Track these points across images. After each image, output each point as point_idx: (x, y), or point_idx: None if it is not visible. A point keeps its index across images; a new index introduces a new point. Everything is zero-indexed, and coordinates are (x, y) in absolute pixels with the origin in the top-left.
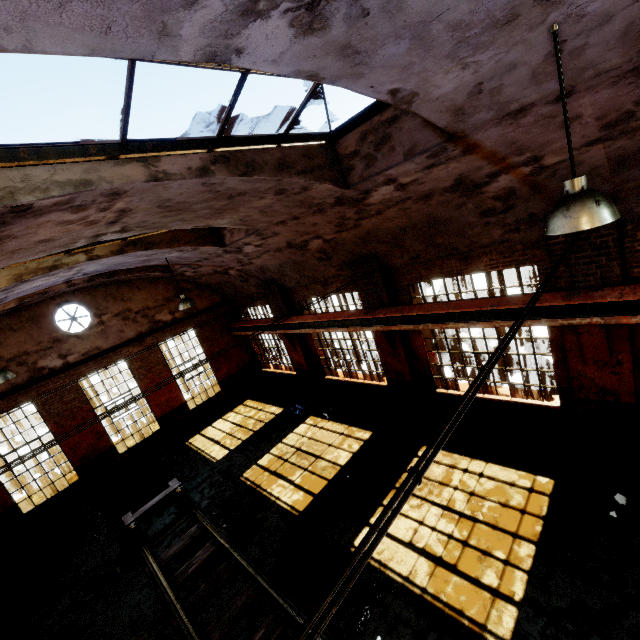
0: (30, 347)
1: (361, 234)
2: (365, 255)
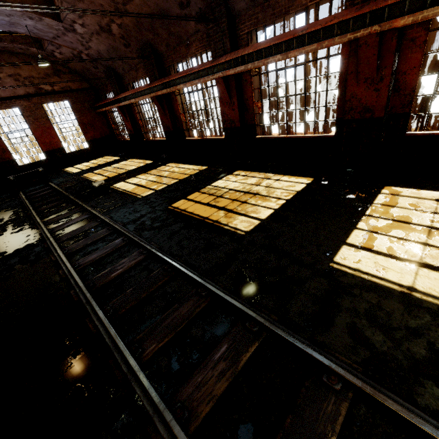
0: None
1: (134, 21)
2: (145, 42)
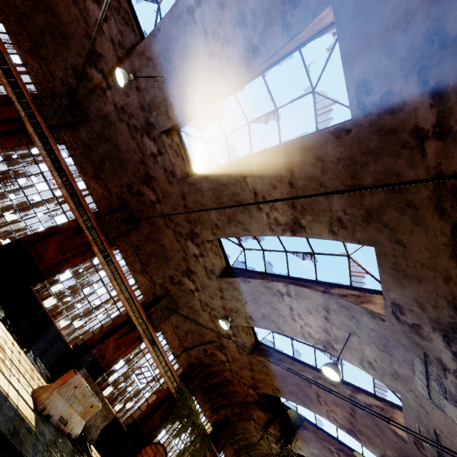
0: None
1: None
2: None
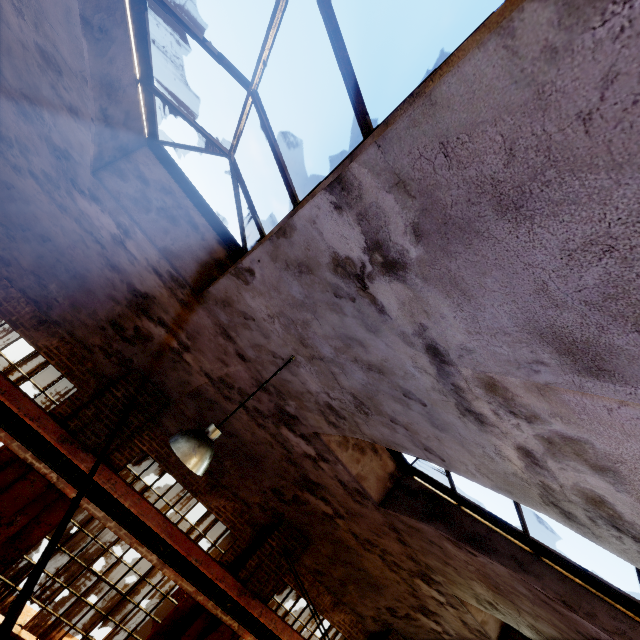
0: None
1: (2, 174)
2: None
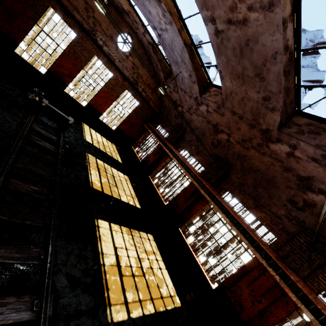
0: (104, 25)
1: (242, 153)
2: (228, 162)
